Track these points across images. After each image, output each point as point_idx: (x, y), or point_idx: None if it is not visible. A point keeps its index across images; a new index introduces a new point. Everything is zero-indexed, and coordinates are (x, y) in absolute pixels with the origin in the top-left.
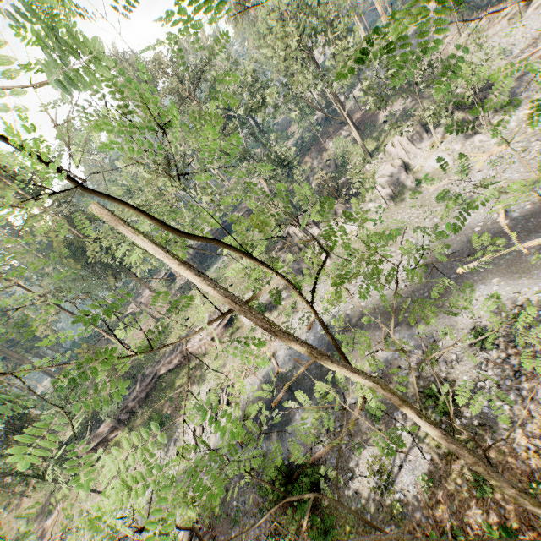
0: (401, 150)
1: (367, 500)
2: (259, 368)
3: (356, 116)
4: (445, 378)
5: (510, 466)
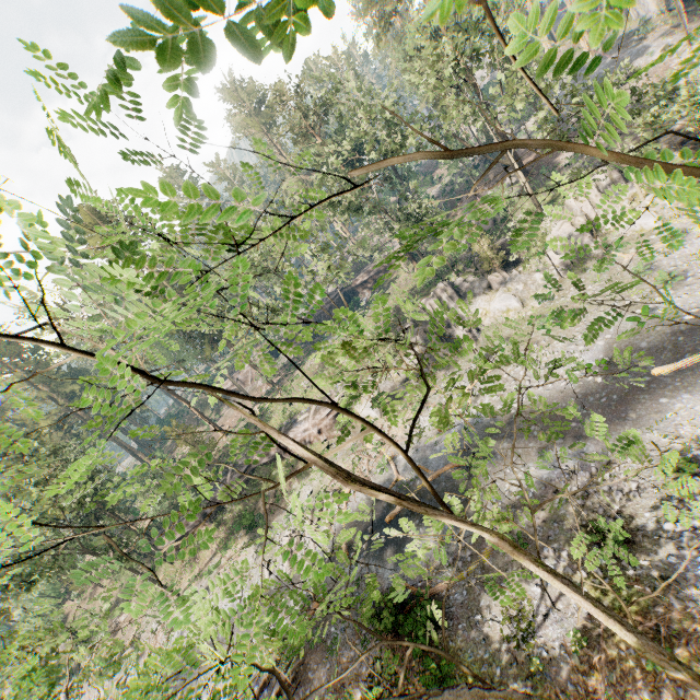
0: (586, 205)
1: (497, 651)
2: (374, 472)
3: (527, 156)
4: (618, 512)
5: (698, 636)
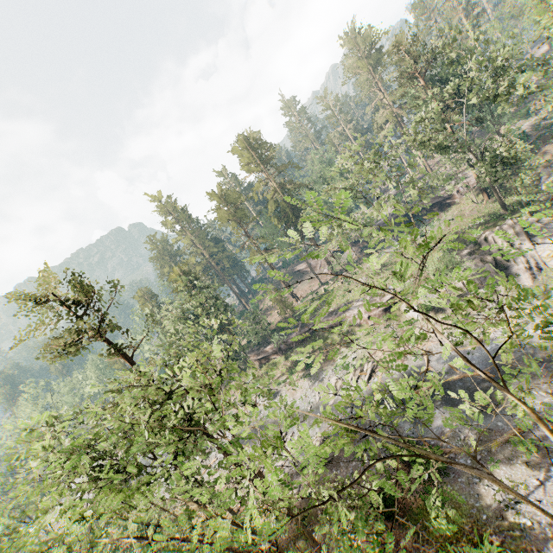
0: None
1: (487, 506)
2: (409, 358)
3: None
4: None
5: None
